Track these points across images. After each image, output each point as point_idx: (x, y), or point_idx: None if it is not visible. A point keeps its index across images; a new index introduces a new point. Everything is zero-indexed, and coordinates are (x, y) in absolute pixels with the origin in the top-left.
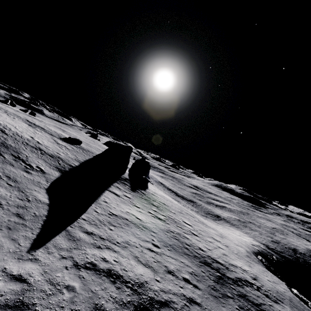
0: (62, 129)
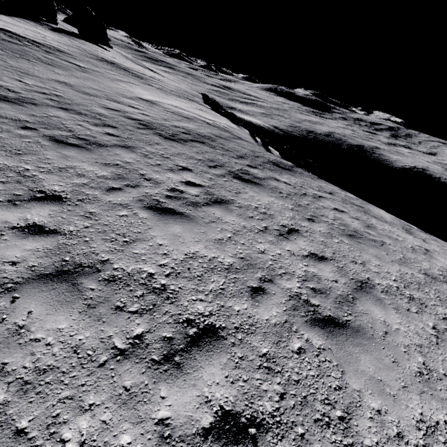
0: None
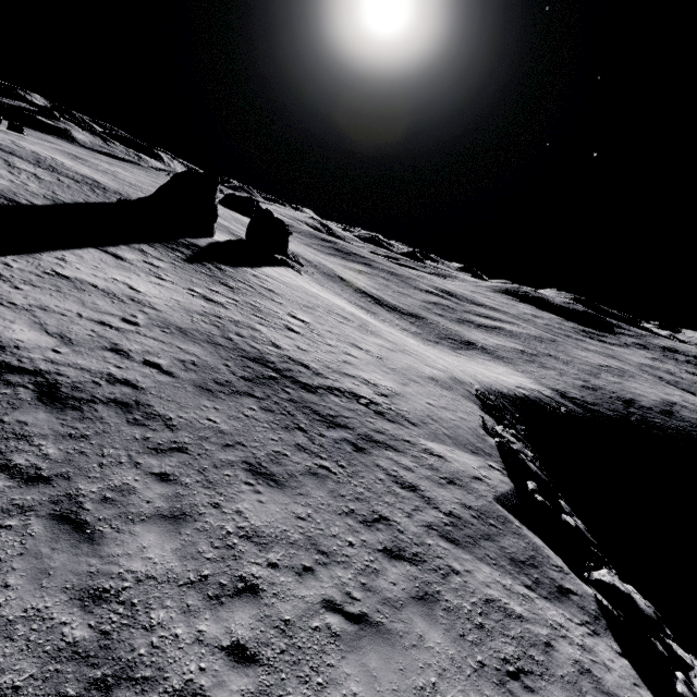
0: (83, 157)
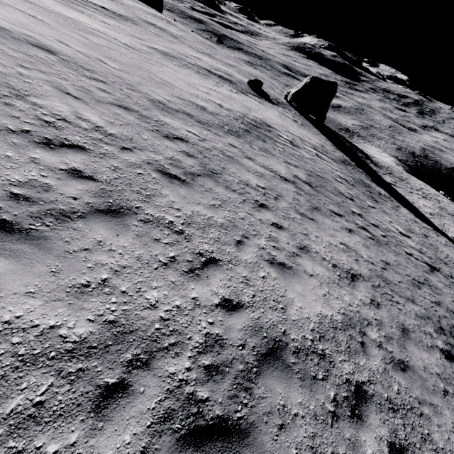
0: (144, 18)
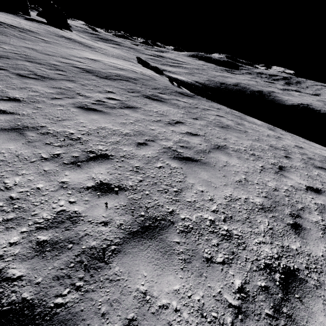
0: None
